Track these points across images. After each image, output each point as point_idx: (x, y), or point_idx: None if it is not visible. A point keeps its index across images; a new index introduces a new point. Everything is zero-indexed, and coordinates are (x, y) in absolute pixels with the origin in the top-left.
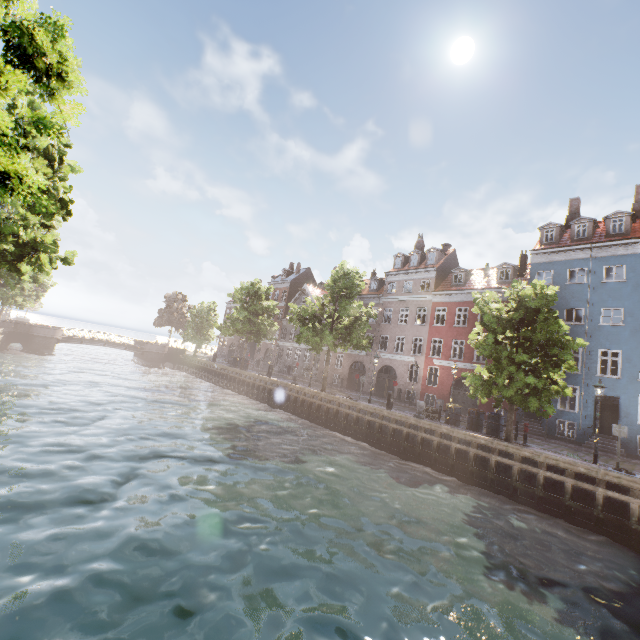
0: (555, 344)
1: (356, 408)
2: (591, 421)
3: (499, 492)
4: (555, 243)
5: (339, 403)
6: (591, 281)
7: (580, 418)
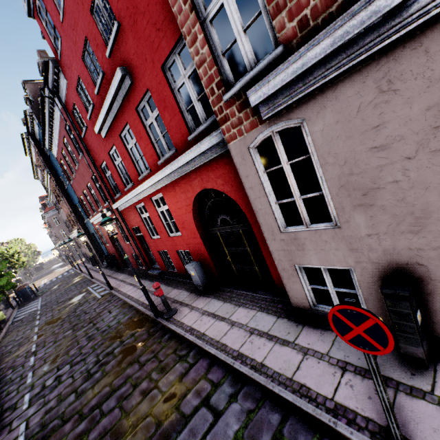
0: None
1: None
2: None
3: None
4: None
5: None
6: None
7: None
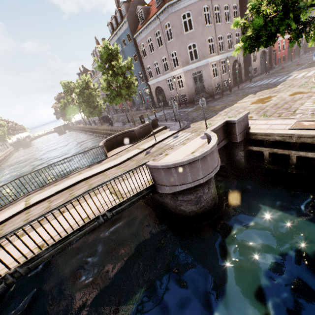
0: (90, 97)
1: (87, 128)
2: (141, 101)
3: (102, 138)
4: (113, 32)
5: (86, 128)
6: (122, 49)
7: (139, 101)
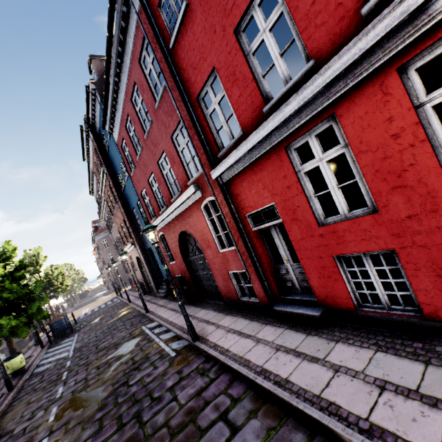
0: None
1: None
2: None
3: None
4: None
5: None
6: None
7: None
